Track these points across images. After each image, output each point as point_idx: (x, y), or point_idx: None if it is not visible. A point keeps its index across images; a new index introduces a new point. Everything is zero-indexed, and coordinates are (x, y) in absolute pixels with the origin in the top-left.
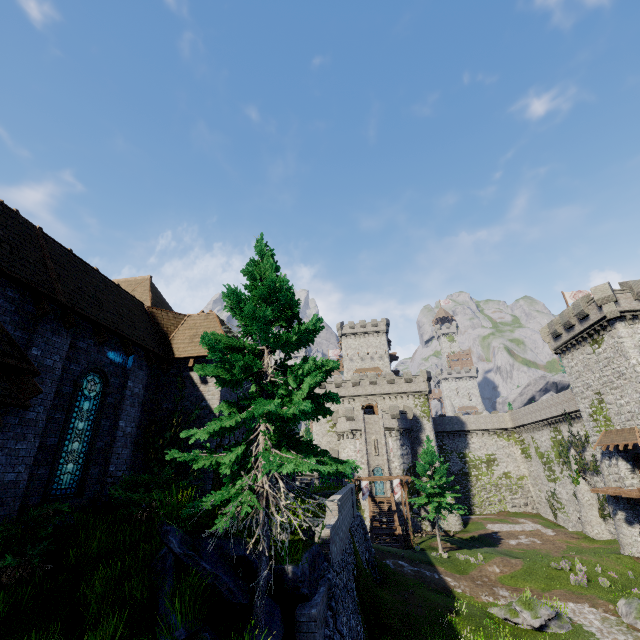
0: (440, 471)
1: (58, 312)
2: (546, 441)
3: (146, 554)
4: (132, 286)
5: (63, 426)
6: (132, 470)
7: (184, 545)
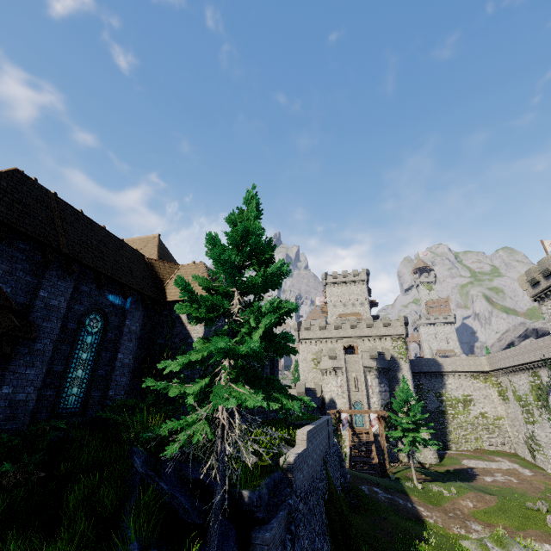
0: (415, 408)
1: (63, 261)
2: (524, 385)
3: (121, 470)
4: (144, 243)
5: (68, 356)
6: (130, 395)
7: (146, 465)
